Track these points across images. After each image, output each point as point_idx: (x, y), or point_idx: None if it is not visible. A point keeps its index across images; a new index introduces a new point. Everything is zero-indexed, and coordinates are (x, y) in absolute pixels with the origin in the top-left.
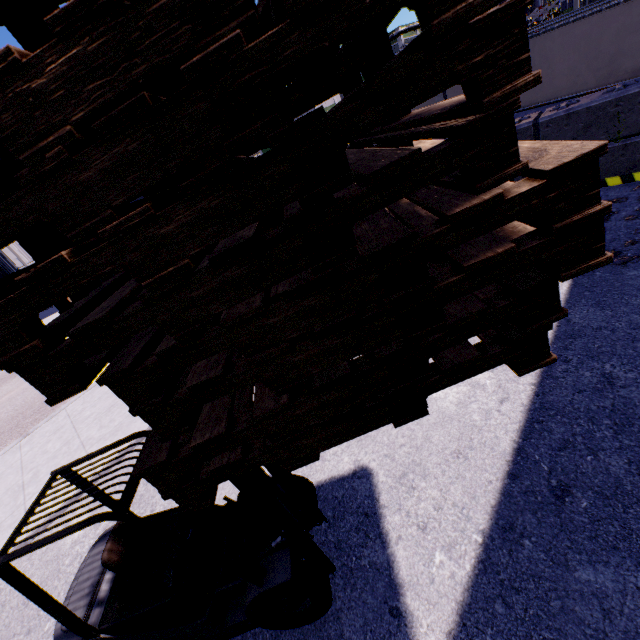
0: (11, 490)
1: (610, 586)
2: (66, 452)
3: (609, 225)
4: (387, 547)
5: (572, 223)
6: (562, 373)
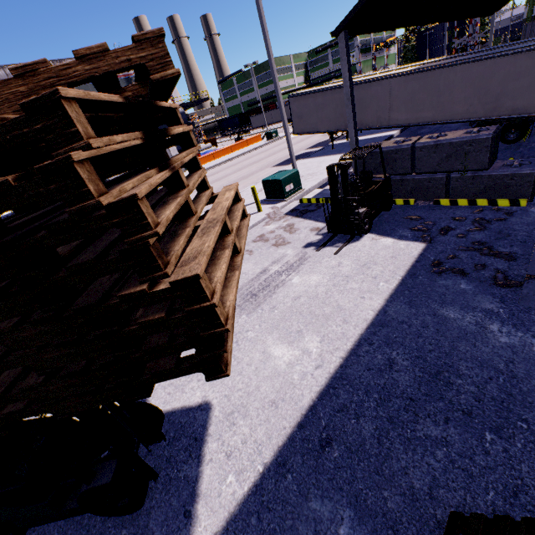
0: None
1: (326, 515)
2: None
3: (445, 239)
4: (200, 466)
5: (195, 309)
6: (364, 353)
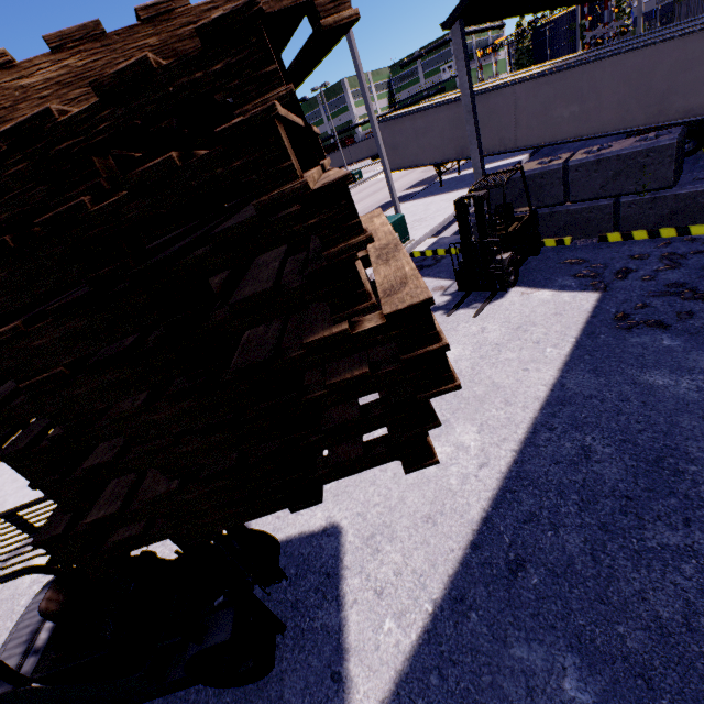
0: None
1: (539, 665)
2: None
3: (625, 284)
4: (341, 610)
5: (417, 356)
6: (544, 442)
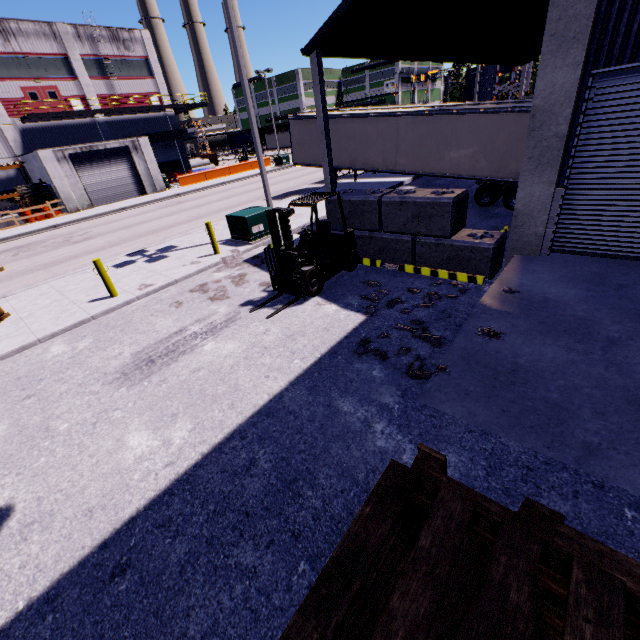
0: None
1: None
2: None
3: (388, 313)
4: None
5: None
6: (230, 449)
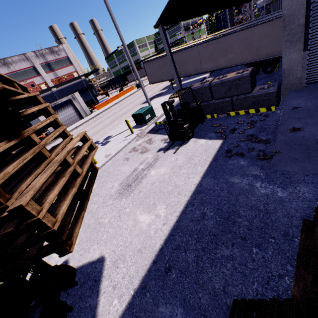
0: None
1: (168, 314)
2: None
3: (232, 135)
4: (98, 297)
5: (29, 222)
6: (189, 211)
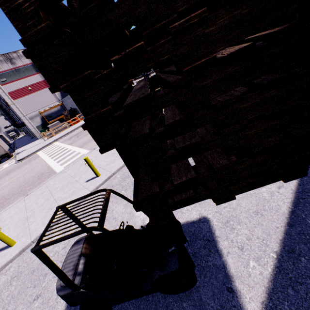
0: (21, 220)
1: None
2: (47, 203)
3: None
4: (222, 257)
5: None
6: None
